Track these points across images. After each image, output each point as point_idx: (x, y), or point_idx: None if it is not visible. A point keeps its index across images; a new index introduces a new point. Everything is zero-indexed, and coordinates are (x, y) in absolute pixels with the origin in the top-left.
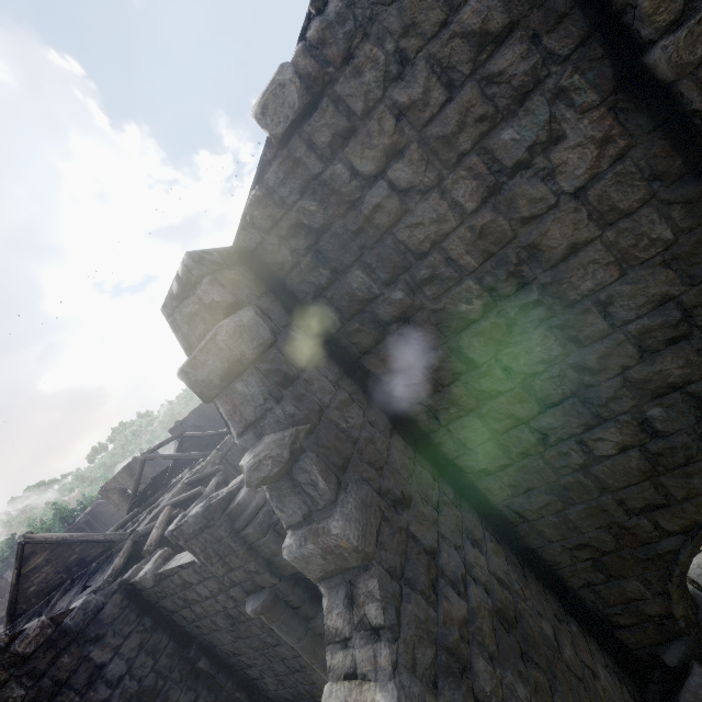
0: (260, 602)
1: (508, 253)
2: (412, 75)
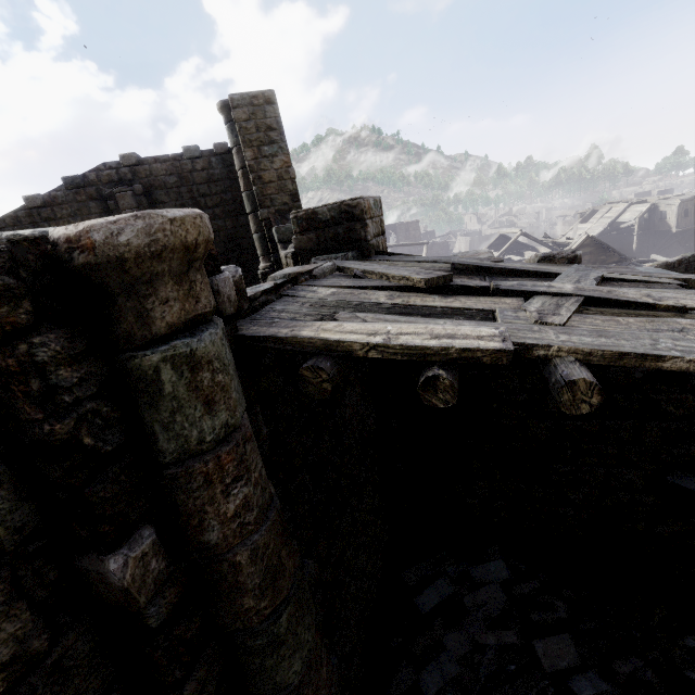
0: None
1: None
2: (77, 219)
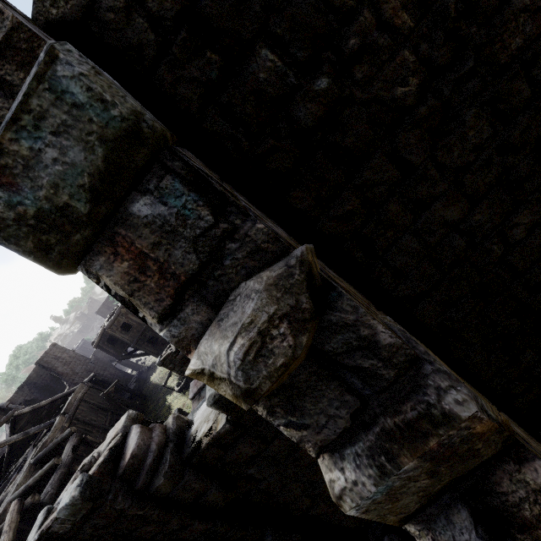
0: None
1: (446, 4)
2: None
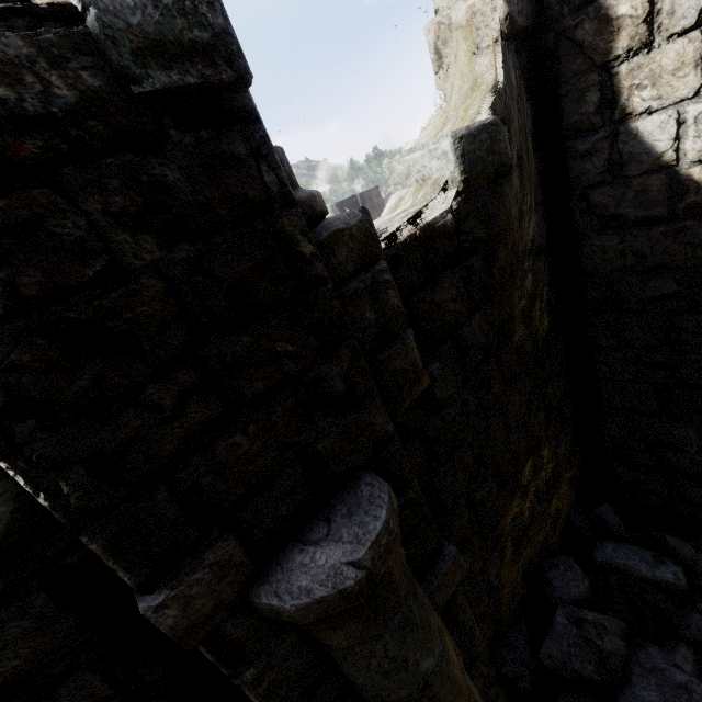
0: (386, 503)
1: None
2: None
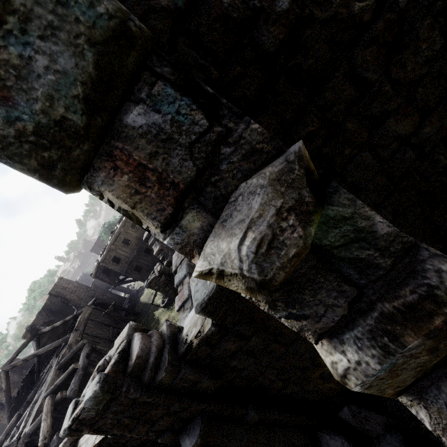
0: (197, 434)
1: None
2: None
